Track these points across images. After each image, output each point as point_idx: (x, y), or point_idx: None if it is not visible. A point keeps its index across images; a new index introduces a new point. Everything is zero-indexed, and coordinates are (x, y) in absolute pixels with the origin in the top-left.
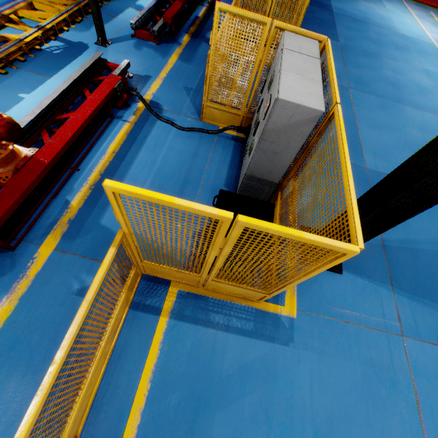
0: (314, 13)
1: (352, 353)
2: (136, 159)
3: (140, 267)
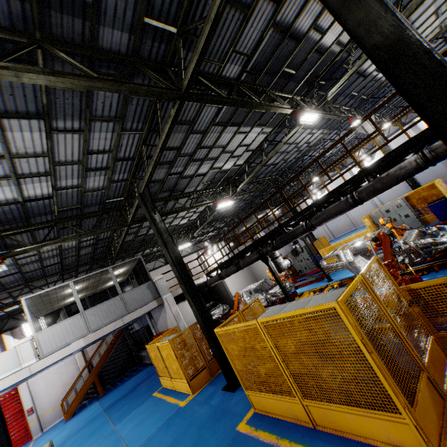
0: None
1: None
2: None
3: None
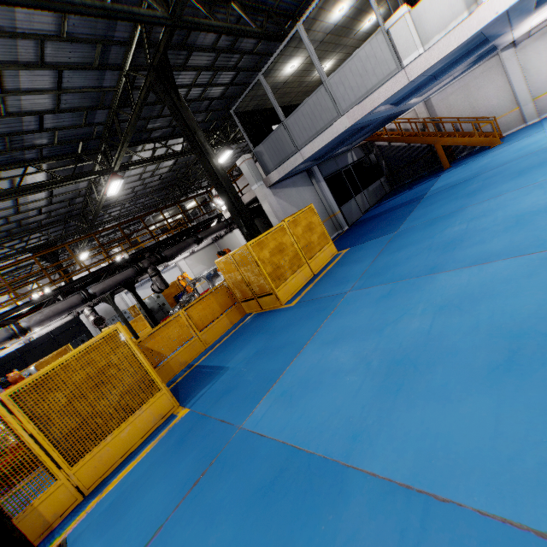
0: (391, 216)
1: None
2: None
3: None
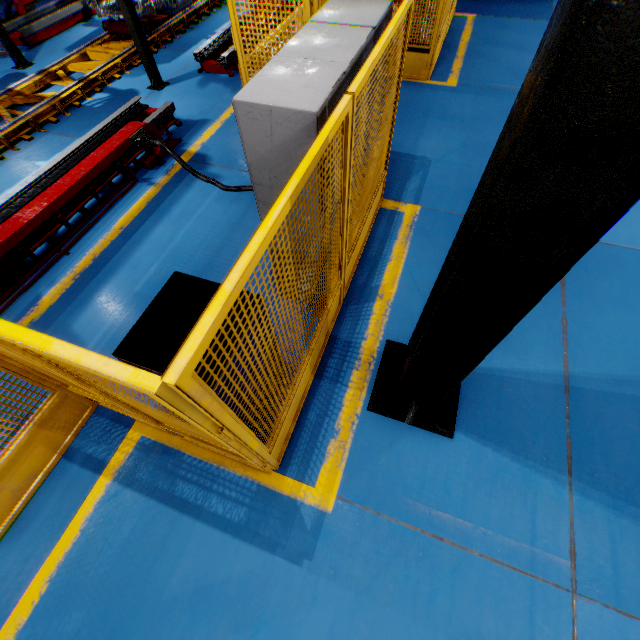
0: None
1: (435, 607)
2: (148, 236)
3: (78, 394)
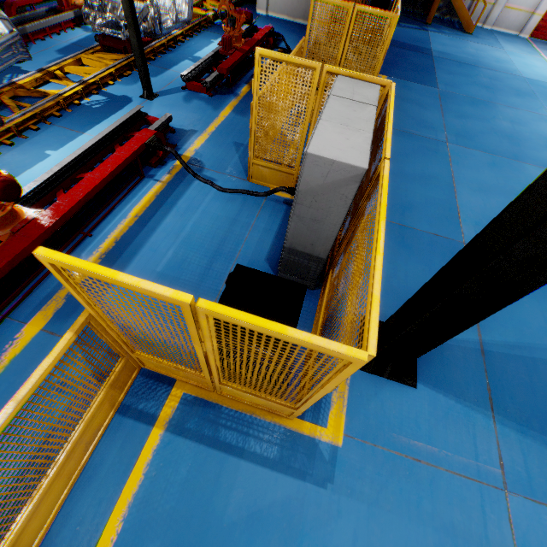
0: (408, 57)
1: (422, 510)
2: (161, 224)
3: (135, 359)
